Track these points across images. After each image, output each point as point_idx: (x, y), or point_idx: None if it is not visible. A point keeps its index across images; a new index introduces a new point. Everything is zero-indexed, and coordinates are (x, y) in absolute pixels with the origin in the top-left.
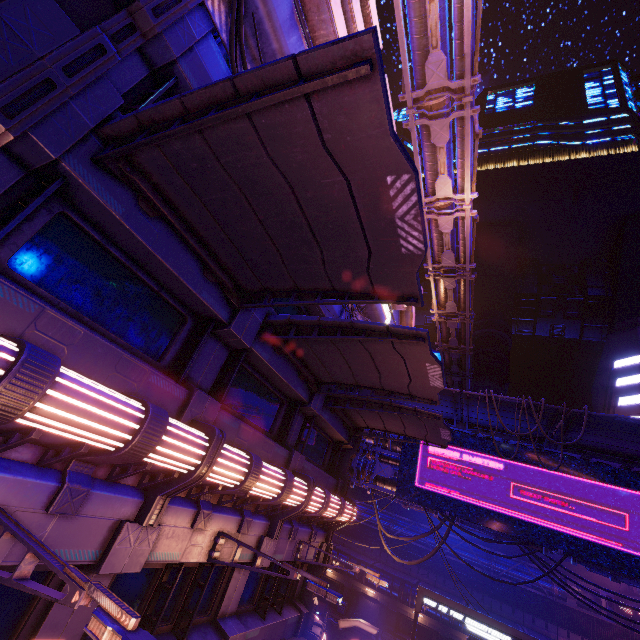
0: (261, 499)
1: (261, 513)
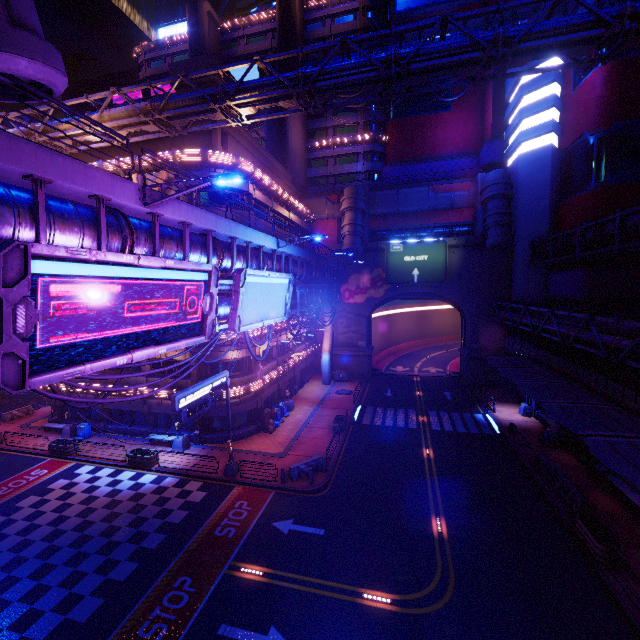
0: None
1: None
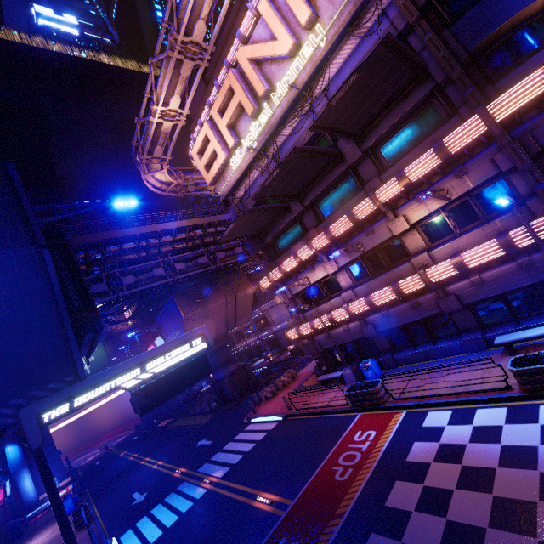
0: (350, 228)
1: (382, 218)
